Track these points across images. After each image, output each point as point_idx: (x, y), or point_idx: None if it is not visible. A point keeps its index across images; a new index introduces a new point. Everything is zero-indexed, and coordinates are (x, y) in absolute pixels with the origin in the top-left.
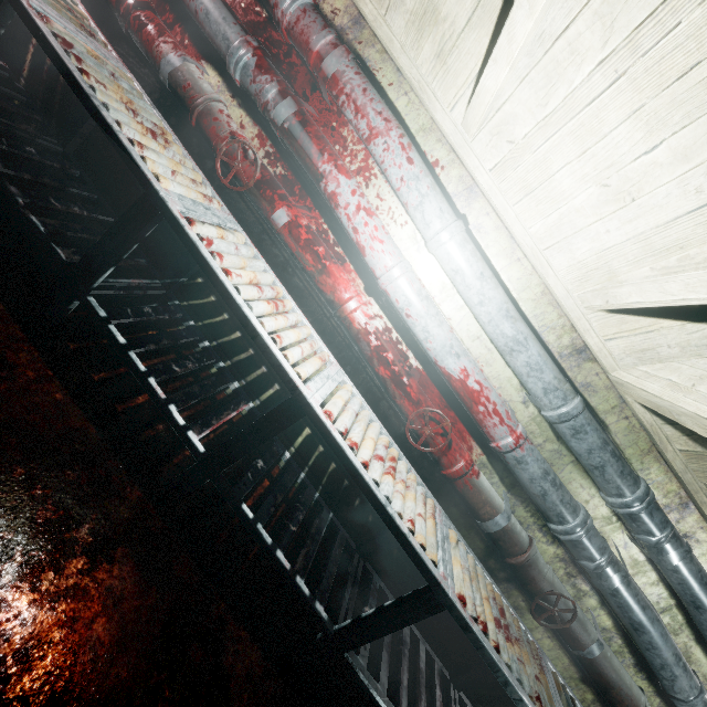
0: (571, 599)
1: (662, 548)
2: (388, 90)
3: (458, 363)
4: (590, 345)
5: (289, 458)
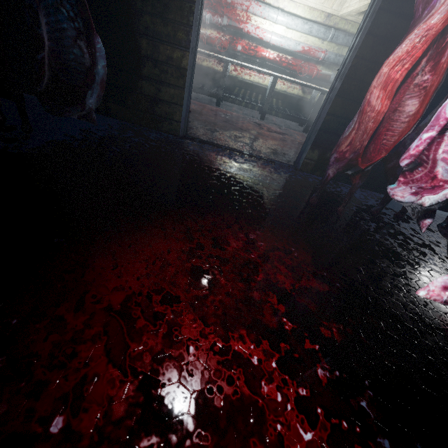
0: None
1: None
2: None
3: (300, 46)
4: (329, 13)
5: (276, 106)
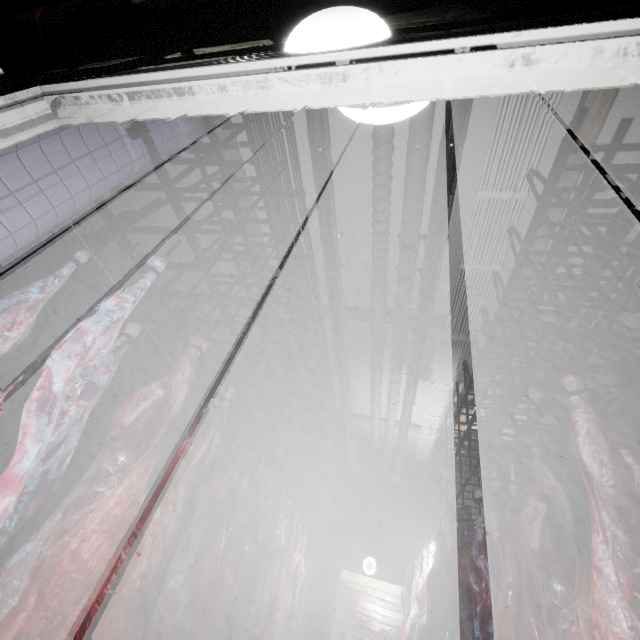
0: None
1: None
2: (351, 585)
3: (396, 622)
4: None
5: None
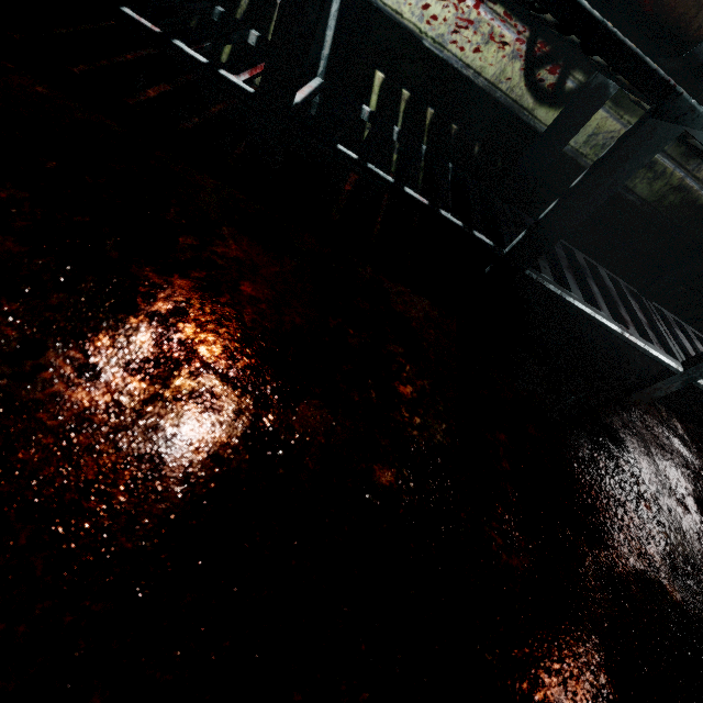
0: None
1: None
2: None
3: None
4: None
5: (371, 113)
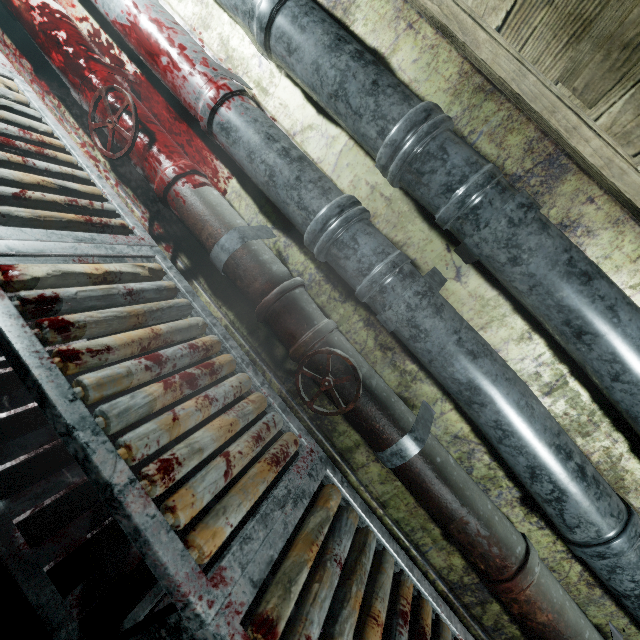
0: (367, 370)
1: (476, 215)
2: None
3: (125, 0)
4: None
5: None
